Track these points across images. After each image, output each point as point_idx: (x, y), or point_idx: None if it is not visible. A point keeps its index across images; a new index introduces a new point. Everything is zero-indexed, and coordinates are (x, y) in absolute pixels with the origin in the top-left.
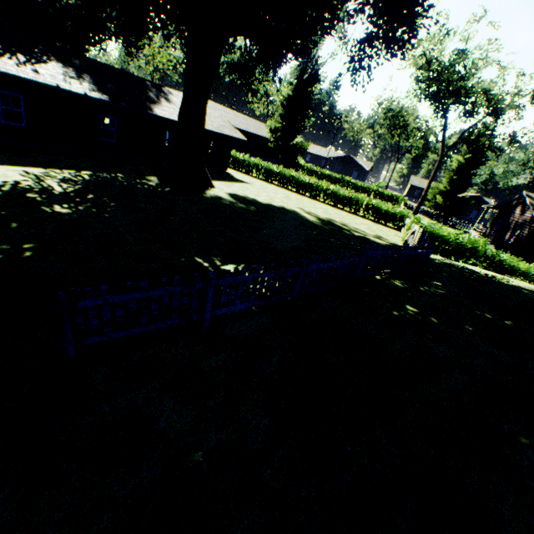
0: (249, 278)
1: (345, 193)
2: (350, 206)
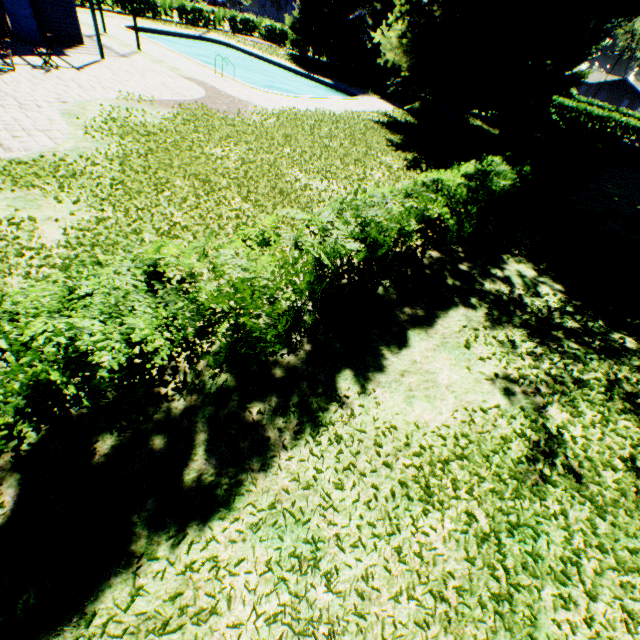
0: (639, 143)
1: (635, 124)
2: (636, 135)
